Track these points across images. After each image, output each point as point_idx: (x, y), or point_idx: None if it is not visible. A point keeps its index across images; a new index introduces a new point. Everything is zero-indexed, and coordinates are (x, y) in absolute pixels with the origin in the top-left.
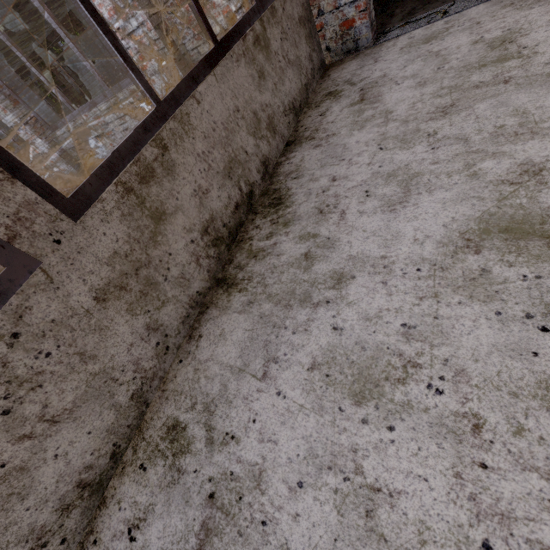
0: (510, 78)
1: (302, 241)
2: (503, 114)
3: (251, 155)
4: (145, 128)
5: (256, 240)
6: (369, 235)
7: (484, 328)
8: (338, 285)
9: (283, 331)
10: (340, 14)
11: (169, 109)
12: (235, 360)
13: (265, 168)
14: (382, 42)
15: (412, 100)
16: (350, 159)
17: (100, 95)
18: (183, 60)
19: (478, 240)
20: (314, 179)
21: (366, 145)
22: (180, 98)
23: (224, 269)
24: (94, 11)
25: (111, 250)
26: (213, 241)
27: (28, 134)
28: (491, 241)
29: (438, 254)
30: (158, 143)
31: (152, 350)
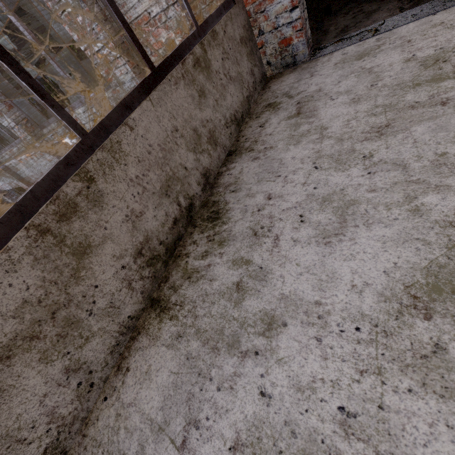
0: (448, 100)
1: (234, 266)
2: (443, 140)
3: (191, 169)
4: (68, 163)
5: (192, 257)
6: (303, 270)
7: (445, 441)
8: (268, 332)
9: (207, 383)
10: (279, 33)
11: (98, 139)
12: (156, 412)
13: (205, 179)
14: (318, 57)
15: (346, 116)
16: (285, 176)
17: (77, 101)
18: (143, 73)
19: (427, 299)
20: (251, 194)
21: (301, 162)
22: (110, 127)
23: (160, 287)
24: (2, 51)
25: (19, 300)
26: (148, 261)
27: (21, 132)
28: (444, 305)
29: (380, 311)
30: (82, 176)
31: (72, 392)
